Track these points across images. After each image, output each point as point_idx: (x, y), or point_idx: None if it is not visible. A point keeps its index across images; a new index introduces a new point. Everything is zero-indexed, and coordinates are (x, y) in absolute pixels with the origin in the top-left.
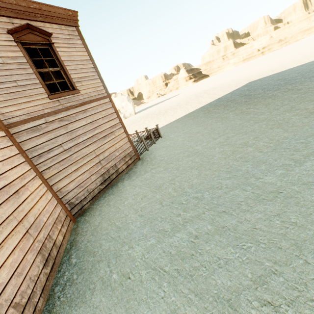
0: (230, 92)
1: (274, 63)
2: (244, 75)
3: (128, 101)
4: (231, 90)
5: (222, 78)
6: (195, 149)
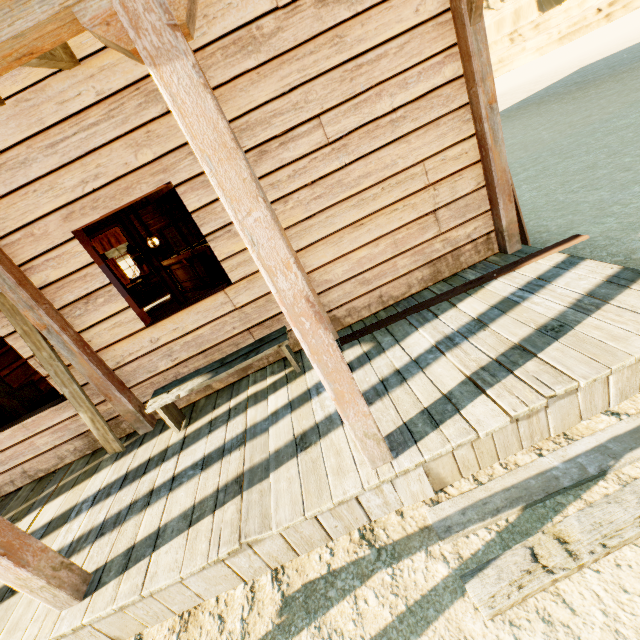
0: (542, 89)
1: (637, 29)
2: (567, 63)
3: None
4: (543, 86)
5: (512, 80)
6: (507, 144)
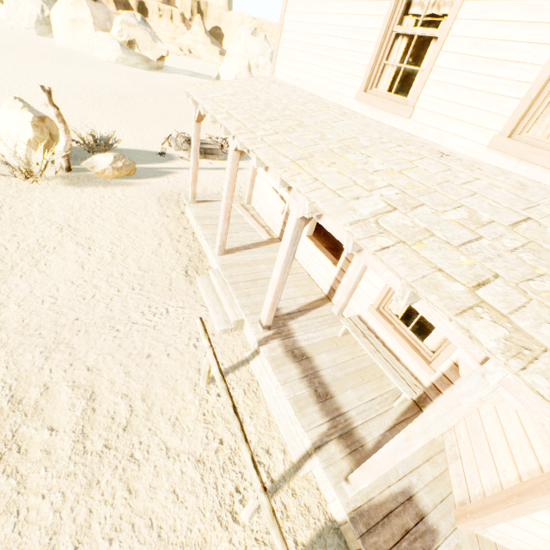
0: None
1: None
2: None
3: (270, 60)
4: None
5: None
6: None
